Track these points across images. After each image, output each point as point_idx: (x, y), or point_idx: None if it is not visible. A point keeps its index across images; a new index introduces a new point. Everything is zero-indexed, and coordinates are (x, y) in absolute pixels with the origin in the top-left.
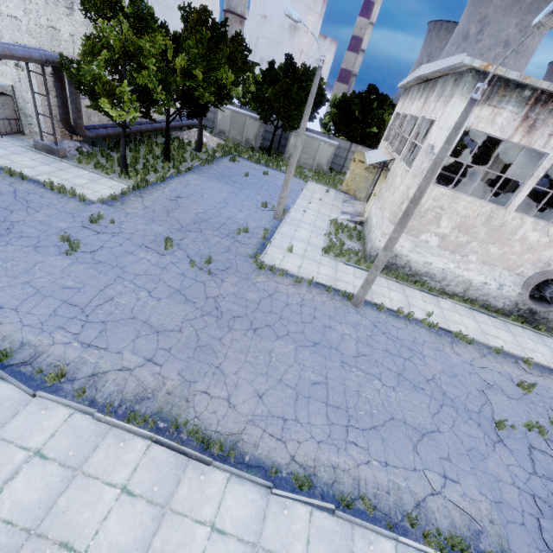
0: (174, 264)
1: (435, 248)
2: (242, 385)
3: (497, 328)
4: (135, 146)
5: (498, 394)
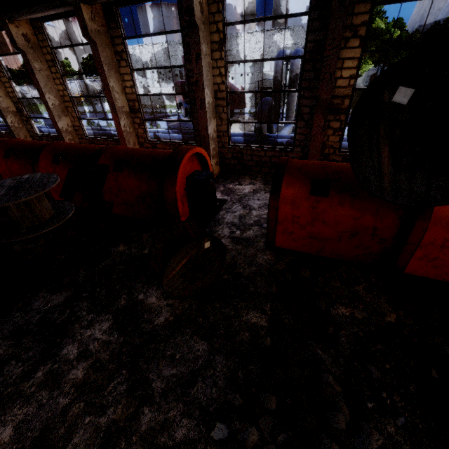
0: None
1: None
2: None
3: None
4: None
5: None
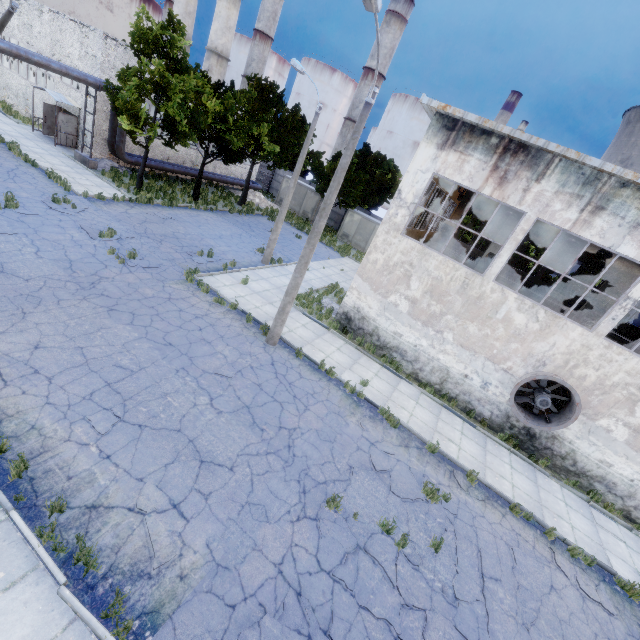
0: (95, 247)
1: (405, 315)
2: (30, 333)
3: (464, 435)
4: (173, 182)
5: (375, 480)
